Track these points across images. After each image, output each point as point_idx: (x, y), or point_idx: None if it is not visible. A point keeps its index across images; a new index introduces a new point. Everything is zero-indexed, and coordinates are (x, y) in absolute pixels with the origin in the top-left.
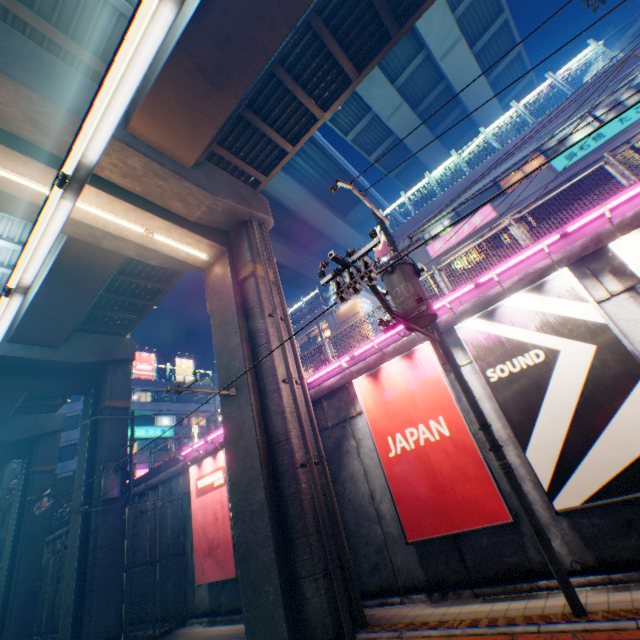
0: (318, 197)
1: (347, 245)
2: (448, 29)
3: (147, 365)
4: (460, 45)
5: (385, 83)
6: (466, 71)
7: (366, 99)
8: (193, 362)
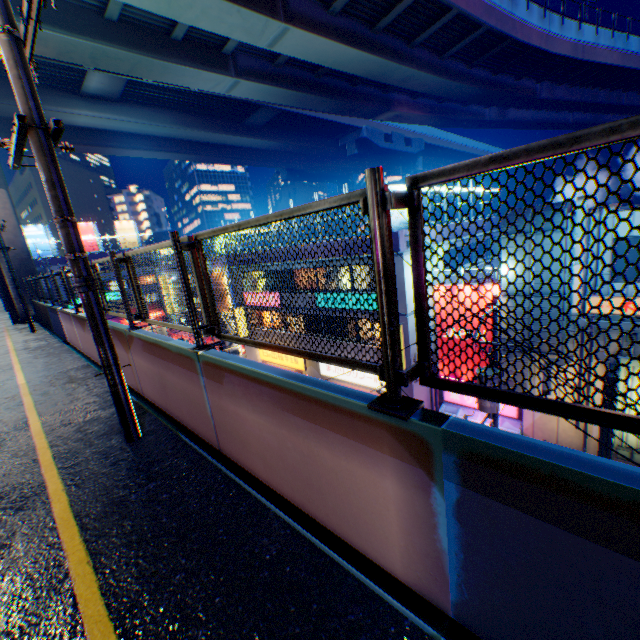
0: (195, 113)
1: (254, 147)
2: (261, 24)
3: (88, 235)
4: (293, 32)
5: (199, 72)
6: (320, 48)
7: (182, 85)
8: (135, 221)
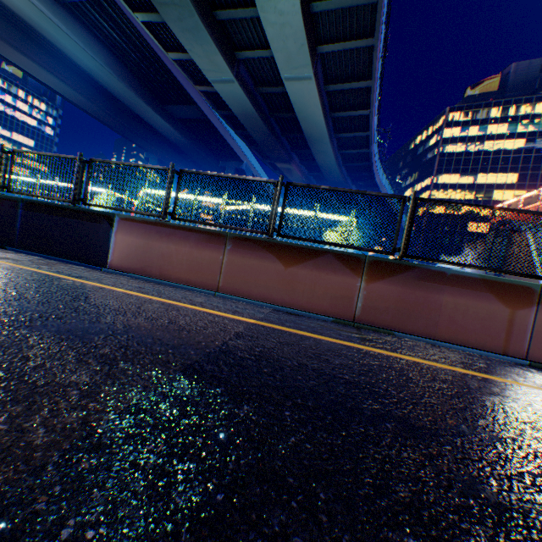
0: (130, 70)
1: (160, 129)
2: (303, 63)
3: None
4: (311, 83)
5: (217, 53)
6: (309, 104)
7: (189, 49)
8: None
